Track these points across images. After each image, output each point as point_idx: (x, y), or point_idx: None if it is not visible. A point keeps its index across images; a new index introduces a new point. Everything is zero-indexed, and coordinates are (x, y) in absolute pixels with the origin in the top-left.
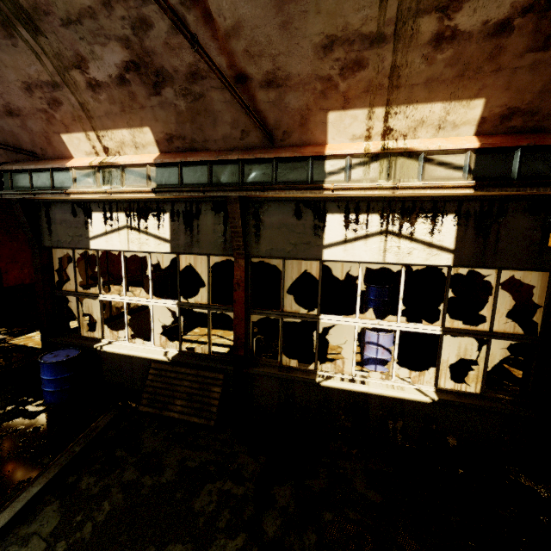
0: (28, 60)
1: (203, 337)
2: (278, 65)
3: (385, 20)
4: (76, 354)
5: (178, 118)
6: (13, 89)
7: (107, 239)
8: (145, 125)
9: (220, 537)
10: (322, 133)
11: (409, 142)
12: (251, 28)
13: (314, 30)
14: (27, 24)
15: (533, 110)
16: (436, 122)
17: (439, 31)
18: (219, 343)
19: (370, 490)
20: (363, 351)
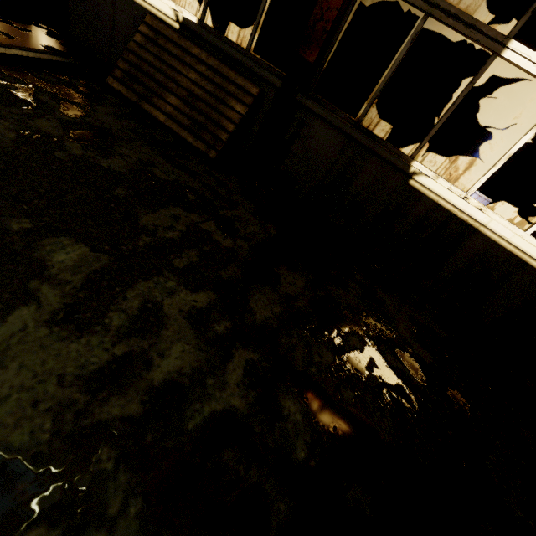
0: None
1: None
2: None
3: None
4: None
5: None
6: None
7: None
8: None
9: (169, 277)
10: None
11: None
12: None
13: None
14: None
15: None
16: None
17: None
18: None
19: (417, 343)
20: None
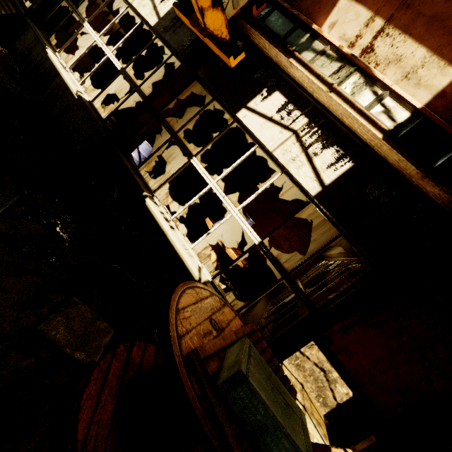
0: None
1: None
2: None
3: None
4: None
5: None
6: None
7: None
8: None
9: None
10: None
11: None
12: None
13: None
14: None
15: None
16: None
17: None
18: None
19: None
20: None
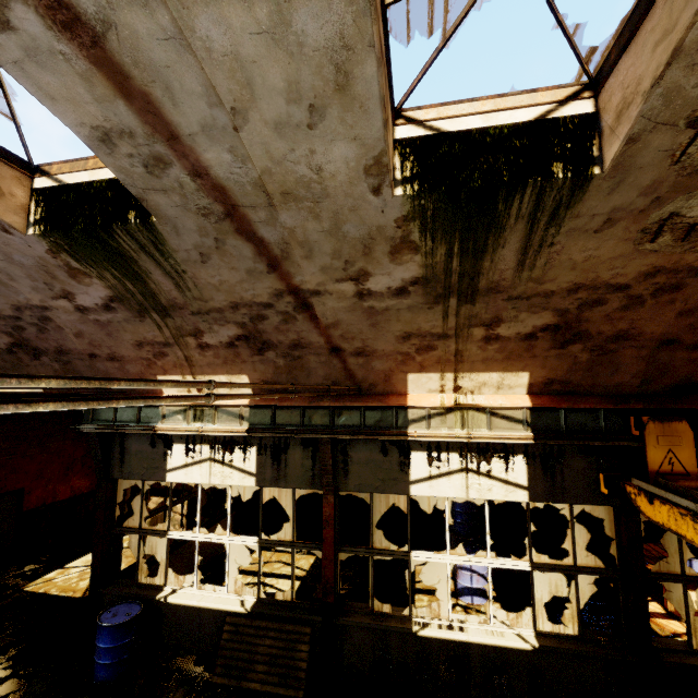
0: (149, 329)
1: (266, 566)
2: (367, 344)
3: (447, 327)
4: (138, 610)
5: (276, 370)
6: (124, 344)
7: (186, 472)
8: (244, 373)
9: None
10: (403, 387)
11: (476, 397)
12: (347, 325)
13: (396, 329)
14: (161, 312)
15: (566, 381)
16: (495, 384)
17: (487, 335)
18: (286, 574)
19: None
20: (456, 578)
